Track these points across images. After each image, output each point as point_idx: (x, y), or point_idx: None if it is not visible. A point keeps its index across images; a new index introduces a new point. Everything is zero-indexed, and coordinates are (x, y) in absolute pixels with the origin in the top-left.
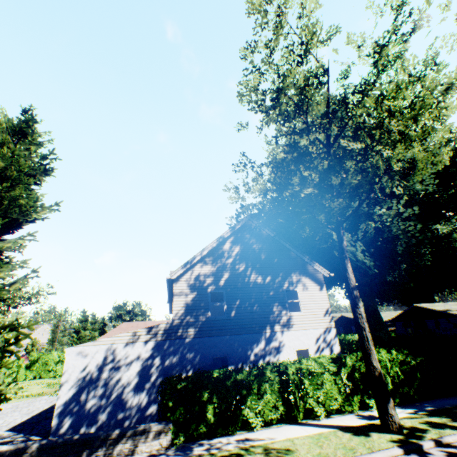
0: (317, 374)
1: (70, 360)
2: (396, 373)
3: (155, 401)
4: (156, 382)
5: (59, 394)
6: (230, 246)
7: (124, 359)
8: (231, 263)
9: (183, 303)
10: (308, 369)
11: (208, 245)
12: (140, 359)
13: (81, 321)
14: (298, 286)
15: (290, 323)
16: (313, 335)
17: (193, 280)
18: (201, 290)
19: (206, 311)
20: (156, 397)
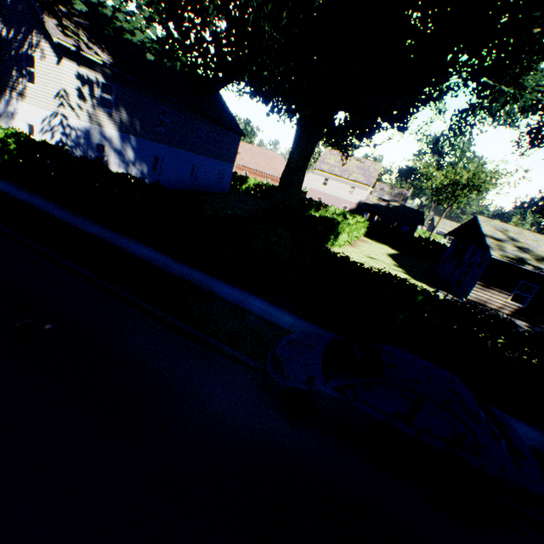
0: None
1: None
2: (1, 151)
3: None
4: None
5: None
6: None
7: None
8: None
9: None
10: None
11: None
12: None
13: None
14: (38, 53)
15: (25, 94)
16: (42, 116)
17: None
18: None
19: None
20: None
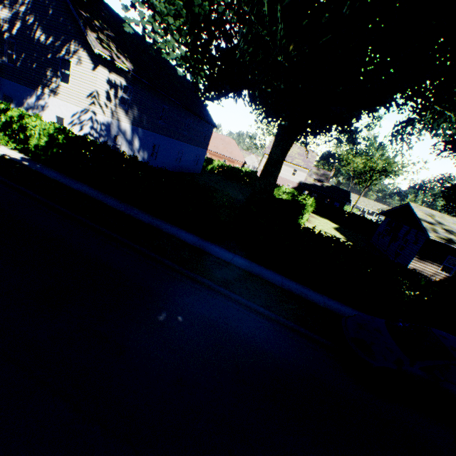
0: None
1: None
2: (47, 143)
3: None
4: None
5: None
6: None
7: None
8: (24, 13)
9: None
10: None
11: None
12: None
13: None
14: (74, 59)
15: (57, 91)
16: (72, 111)
17: None
18: (1, 35)
19: (2, 56)
20: None
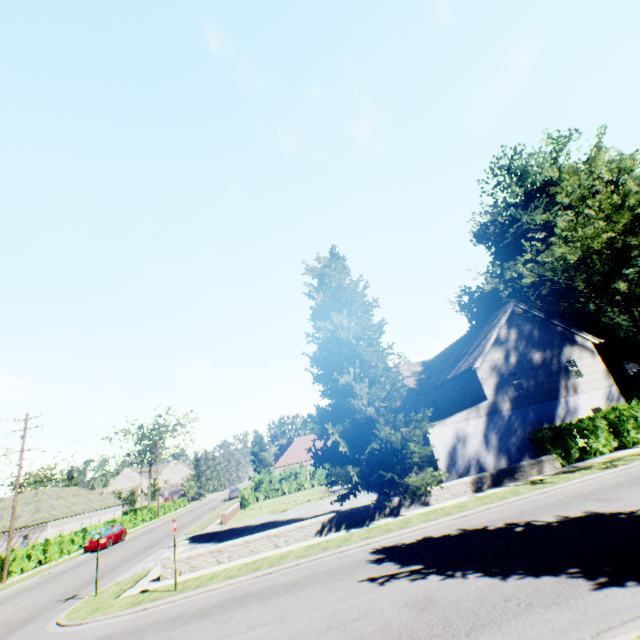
0: (632, 416)
1: (432, 439)
2: None
3: (501, 459)
4: (496, 446)
5: (437, 461)
6: (505, 332)
7: (467, 433)
8: (512, 347)
9: (490, 386)
10: (625, 413)
11: (492, 335)
12: (478, 431)
13: (256, 443)
14: (574, 356)
15: (577, 388)
16: (600, 395)
17: (489, 366)
18: (498, 373)
19: (509, 389)
20: (501, 456)
